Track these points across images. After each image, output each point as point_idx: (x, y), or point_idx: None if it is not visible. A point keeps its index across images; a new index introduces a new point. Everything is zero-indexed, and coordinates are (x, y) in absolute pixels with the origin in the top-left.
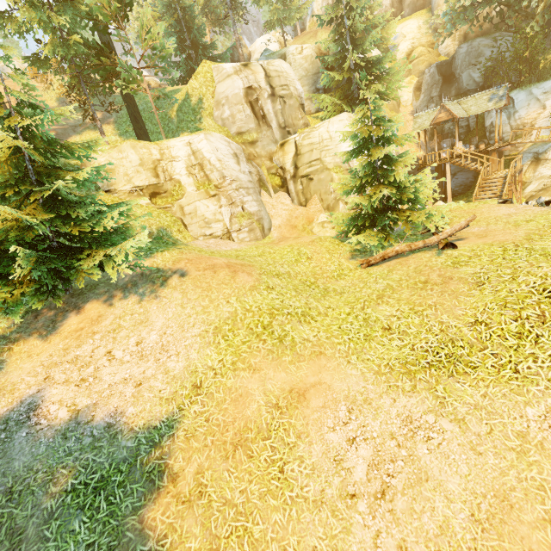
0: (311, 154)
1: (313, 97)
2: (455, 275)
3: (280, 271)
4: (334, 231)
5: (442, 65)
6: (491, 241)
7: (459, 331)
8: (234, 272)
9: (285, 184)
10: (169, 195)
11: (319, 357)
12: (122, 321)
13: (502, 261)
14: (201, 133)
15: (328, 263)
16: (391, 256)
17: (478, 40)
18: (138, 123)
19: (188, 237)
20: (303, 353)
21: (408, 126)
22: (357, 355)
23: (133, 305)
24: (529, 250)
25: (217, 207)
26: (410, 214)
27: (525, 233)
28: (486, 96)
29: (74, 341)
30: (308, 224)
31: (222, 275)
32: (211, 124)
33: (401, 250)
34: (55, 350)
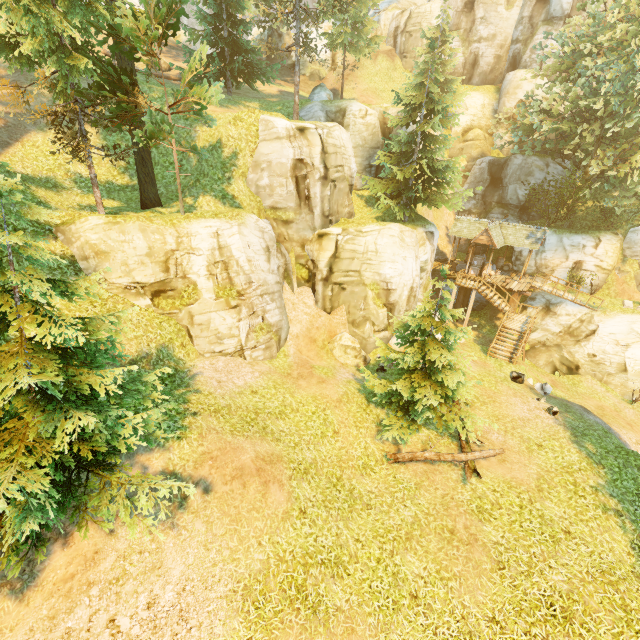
0: (351, 262)
1: (364, 173)
2: (479, 535)
3: (307, 460)
4: (356, 360)
5: (493, 164)
6: (509, 477)
7: (477, 623)
8: (265, 484)
9: (312, 279)
10: (177, 296)
11: (351, 638)
12: (128, 564)
13: (519, 530)
14: (233, 220)
15: (355, 445)
16: (419, 460)
17: (533, 158)
18: (145, 166)
19: (193, 352)
20: (336, 631)
21: (445, 214)
22: (386, 633)
23: (142, 535)
24: (541, 518)
25: (235, 321)
26: (444, 411)
27: (537, 474)
28: (526, 232)
29: (63, 601)
30: (329, 340)
31: (252, 492)
32: (242, 189)
33: (430, 458)
34: (37, 620)
